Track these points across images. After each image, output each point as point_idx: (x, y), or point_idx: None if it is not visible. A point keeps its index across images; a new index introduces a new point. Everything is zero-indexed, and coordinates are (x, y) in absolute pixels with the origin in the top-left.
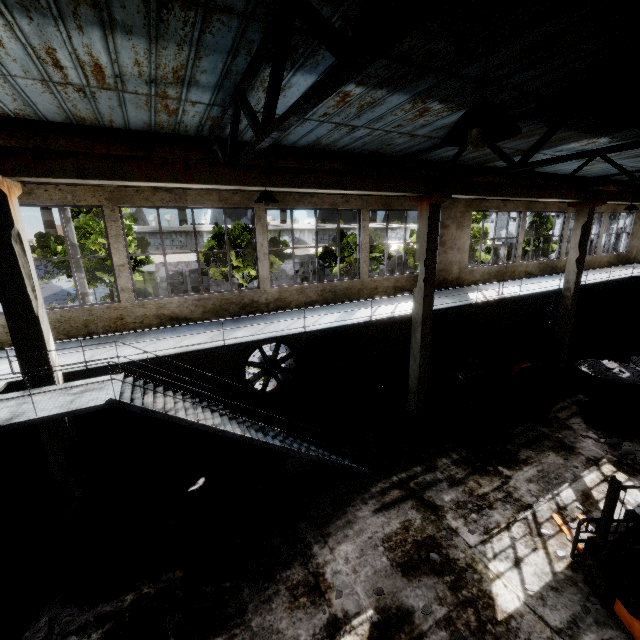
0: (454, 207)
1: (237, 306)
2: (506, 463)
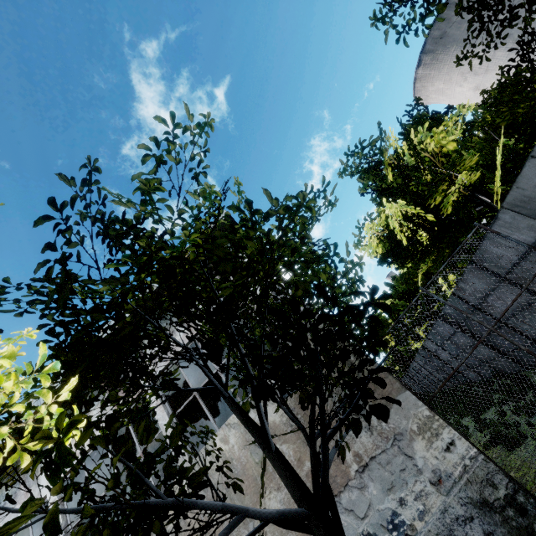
0: None
1: None
2: None
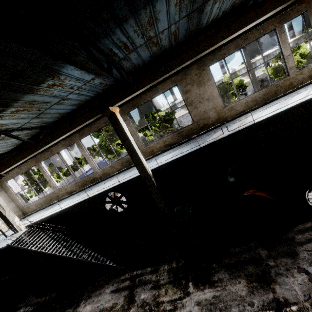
0: (188, 75)
1: (89, 182)
2: (198, 280)
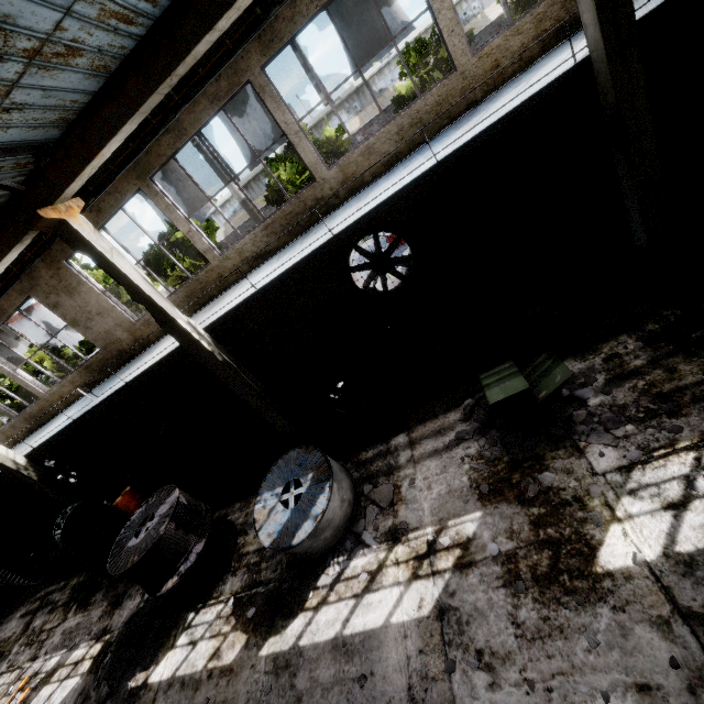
0: (39, 279)
1: None
2: (82, 602)
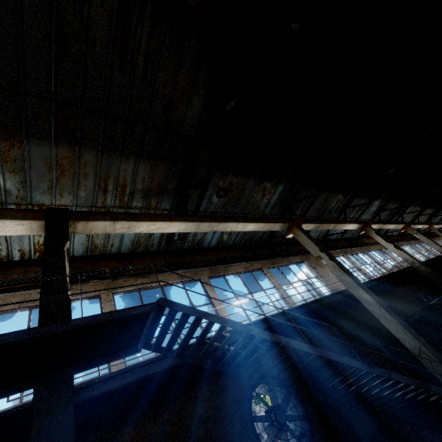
0: (309, 258)
1: None
2: None
